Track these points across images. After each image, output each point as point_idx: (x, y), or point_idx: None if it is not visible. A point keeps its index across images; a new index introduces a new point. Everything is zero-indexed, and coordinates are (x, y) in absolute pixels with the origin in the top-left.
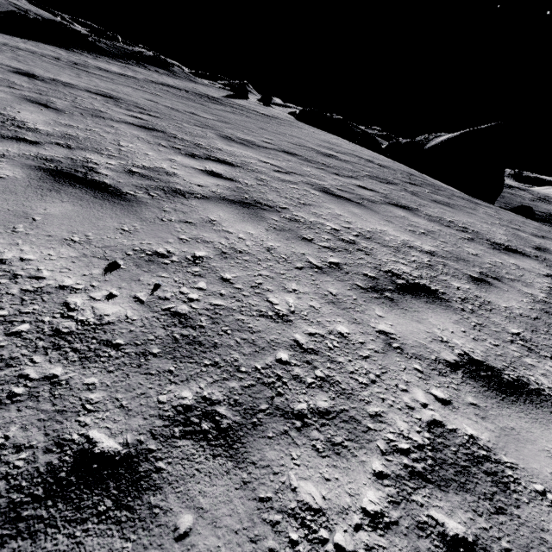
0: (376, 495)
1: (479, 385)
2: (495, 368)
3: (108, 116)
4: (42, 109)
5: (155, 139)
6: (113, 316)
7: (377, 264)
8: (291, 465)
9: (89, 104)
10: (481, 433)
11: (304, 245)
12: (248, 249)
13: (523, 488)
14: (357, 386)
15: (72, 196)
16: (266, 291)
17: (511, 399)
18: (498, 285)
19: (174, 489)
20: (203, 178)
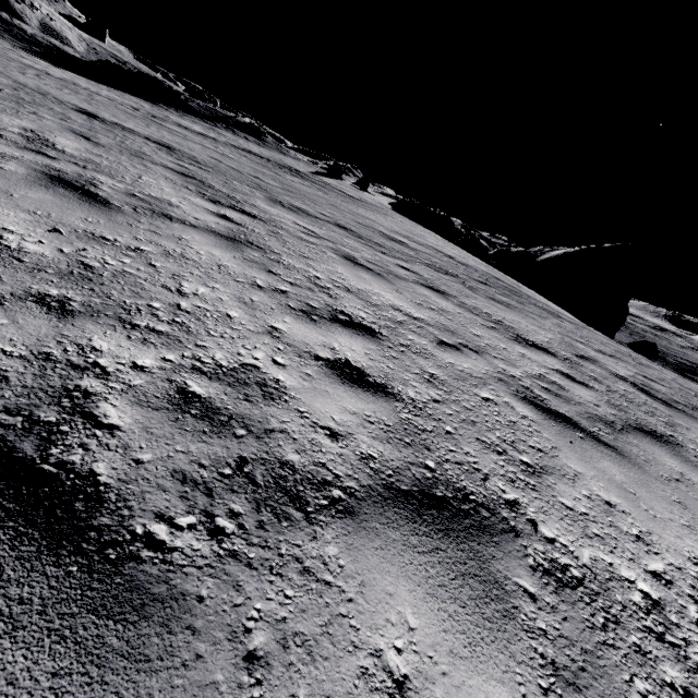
0: (152, 363)
1: (331, 371)
2: (366, 373)
3: (150, 158)
4: (81, 140)
5: (185, 183)
6: (32, 251)
7: (333, 304)
8: (101, 334)
9: (137, 147)
10: (291, 382)
11: (264, 274)
12: (198, 260)
13: (286, 405)
14: (205, 334)
15: (58, 193)
16: (185, 280)
17: (352, 385)
18: (470, 354)
19: (7, 312)
20: (208, 216)
